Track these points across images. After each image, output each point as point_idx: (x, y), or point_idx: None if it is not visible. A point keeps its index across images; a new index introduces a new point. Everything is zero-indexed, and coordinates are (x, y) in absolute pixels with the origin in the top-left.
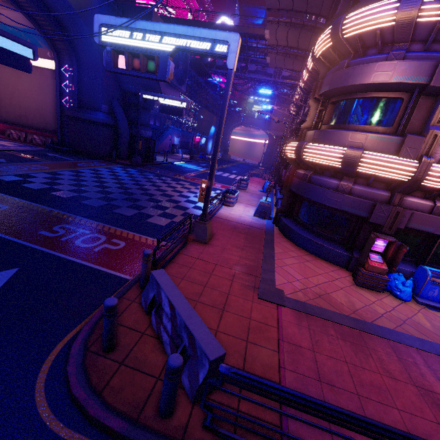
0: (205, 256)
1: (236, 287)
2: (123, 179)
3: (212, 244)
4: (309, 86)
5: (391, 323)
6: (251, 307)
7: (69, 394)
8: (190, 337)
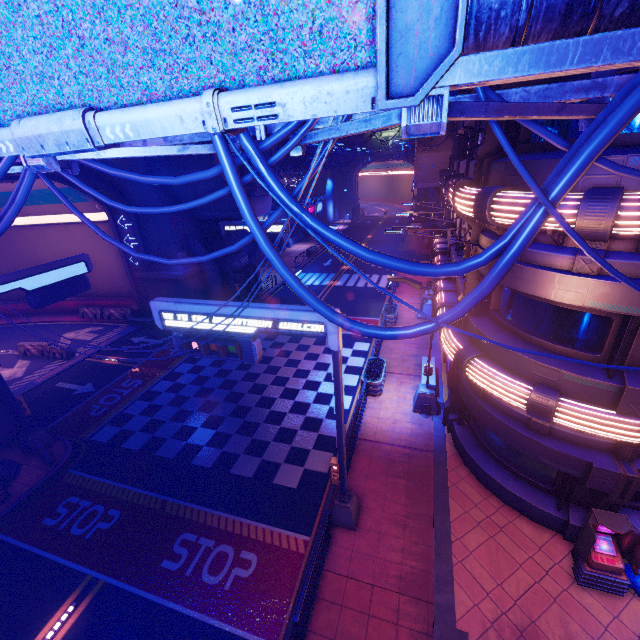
0: (357, 567)
1: None
2: (229, 371)
3: (363, 527)
4: None
5: None
6: None
7: None
8: None
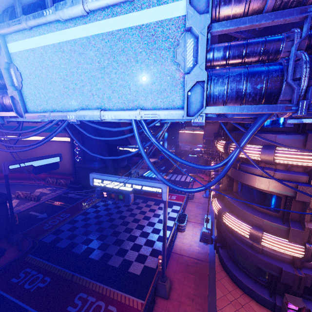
0: None
1: None
2: (112, 214)
3: (171, 298)
4: None
5: None
6: None
7: None
8: None
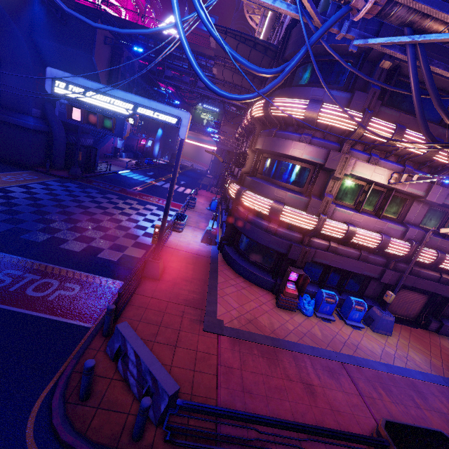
0: (159, 294)
1: (186, 323)
2: (63, 200)
3: (164, 279)
4: (250, 130)
5: (296, 337)
6: (198, 340)
7: (57, 441)
8: (154, 379)
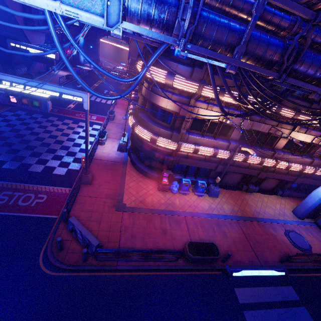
0: (91, 194)
1: (106, 208)
2: (19, 130)
3: (94, 183)
4: None
5: (164, 206)
6: (112, 216)
7: (53, 265)
8: (88, 240)
